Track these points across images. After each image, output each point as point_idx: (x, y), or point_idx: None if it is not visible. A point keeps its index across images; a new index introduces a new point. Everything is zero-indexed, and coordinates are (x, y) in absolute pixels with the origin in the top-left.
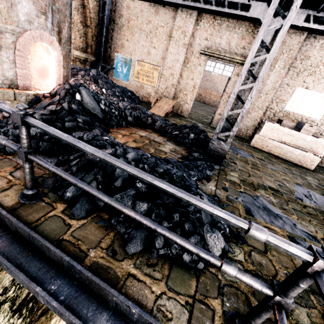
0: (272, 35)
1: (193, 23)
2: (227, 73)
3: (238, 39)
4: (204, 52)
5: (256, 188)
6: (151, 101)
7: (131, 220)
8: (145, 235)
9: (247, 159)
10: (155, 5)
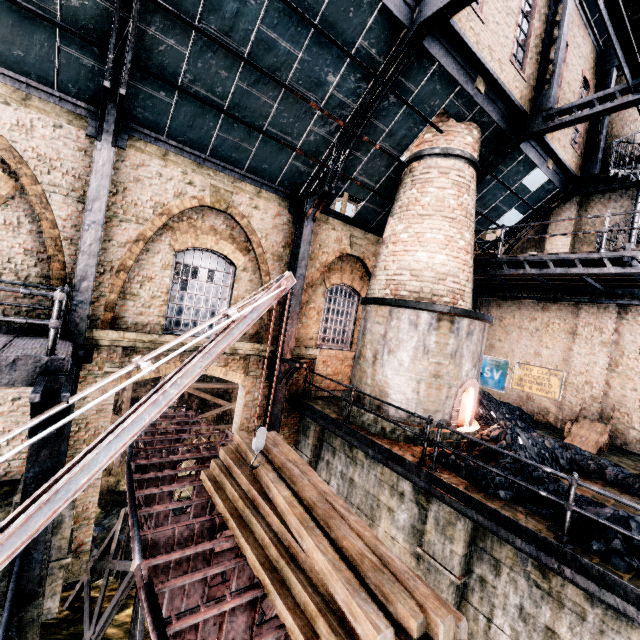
0: None
1: (613, 317)
2: None
3: None
4: None
5: None
6: (551, 421)
7: None
8: None
9: None
10: (540, 302)
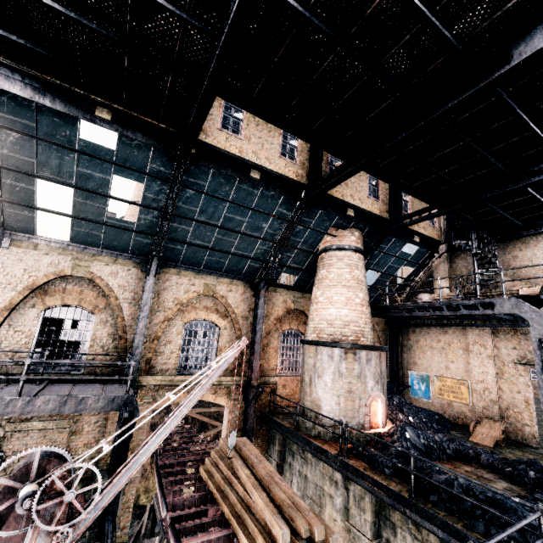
0: None
1: (490, 336)
2: None
3: None
4: (519, 362)
5: None
6: (469, 423)
7: (472, 517)
8: (482, 524)
9: None
10: (441, 327)
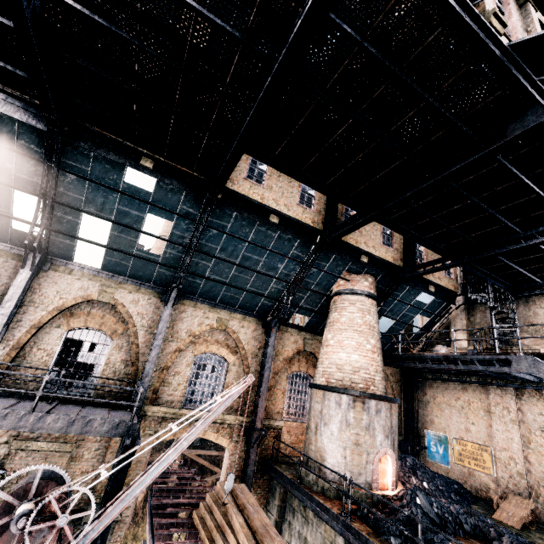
0: None
1: (513, 398)
2: None
3: None
4: None
5: None
6: (493, 498)
7: None
8: None
9: None
10: (459, 384)
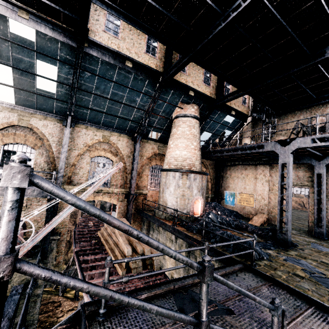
0: (323, 169)
1: (268, 170)
2: (305, 193)
3: (303, 173)
4: None
5: (306, 258)
6: (252, 216)
7: (228, 247)
8: (231, 249)
9: (323, 251)
10: (244, 166)
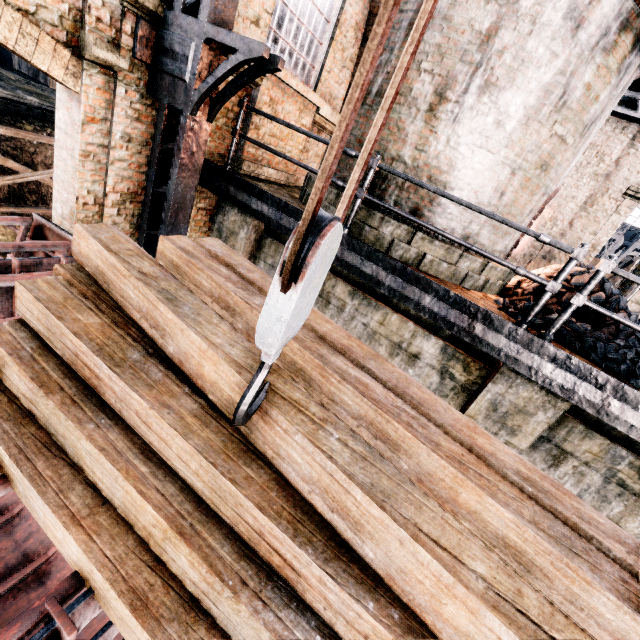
0: None
1: (625, 142)
2: None
3: None
4: (634, 194)
5: None
6: None
7: None
8: None
9: None
10: None
